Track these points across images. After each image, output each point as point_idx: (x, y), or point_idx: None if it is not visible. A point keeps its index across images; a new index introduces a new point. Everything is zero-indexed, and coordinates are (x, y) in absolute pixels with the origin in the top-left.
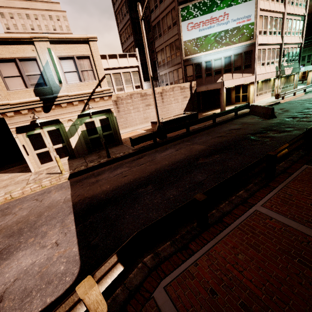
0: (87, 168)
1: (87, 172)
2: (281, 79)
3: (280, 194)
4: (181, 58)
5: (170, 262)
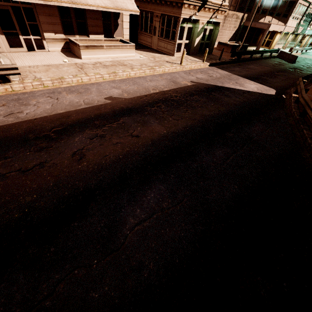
0: (215, 63)
1: (215, 66)
2: (293, 35)
3: None
4: None
5: None
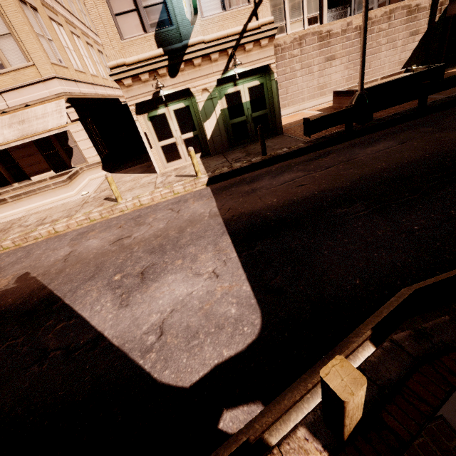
0: (232, 171)
1: (233, 177)
2: None
3: None
4: None
5: None
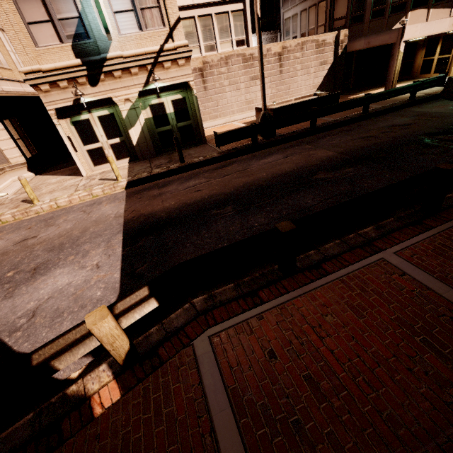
0: (150, 176)
1: (151, 182)
2: None
3: (437, 239)
4: None
5: (227, 308)
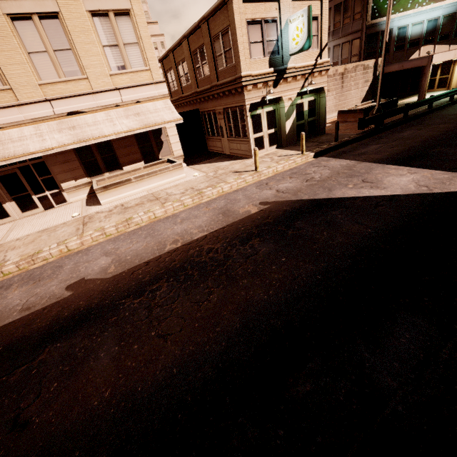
0: (326, 149)
1: (328, 153)
2: None
3: None
4: (362, 23)
5: None
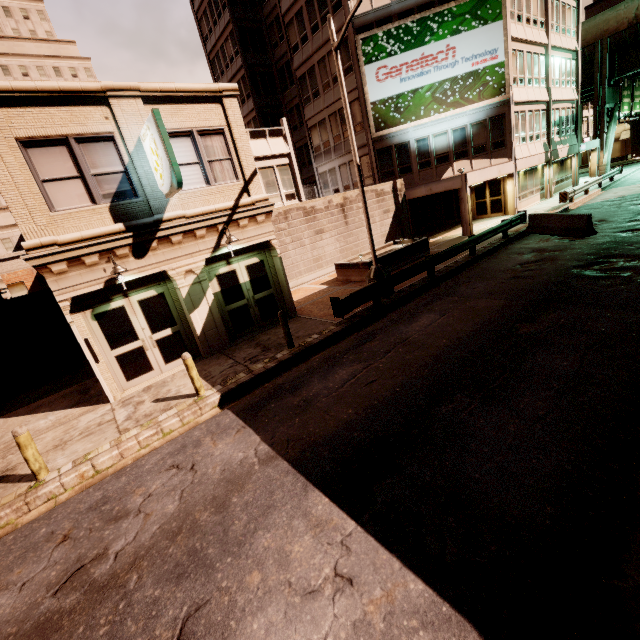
0: (256, 377)
1: (259, 386)
2: (552, 166)
3: None
4: (366, 135)
5: None
